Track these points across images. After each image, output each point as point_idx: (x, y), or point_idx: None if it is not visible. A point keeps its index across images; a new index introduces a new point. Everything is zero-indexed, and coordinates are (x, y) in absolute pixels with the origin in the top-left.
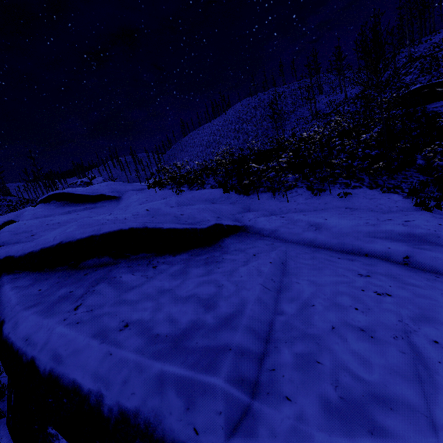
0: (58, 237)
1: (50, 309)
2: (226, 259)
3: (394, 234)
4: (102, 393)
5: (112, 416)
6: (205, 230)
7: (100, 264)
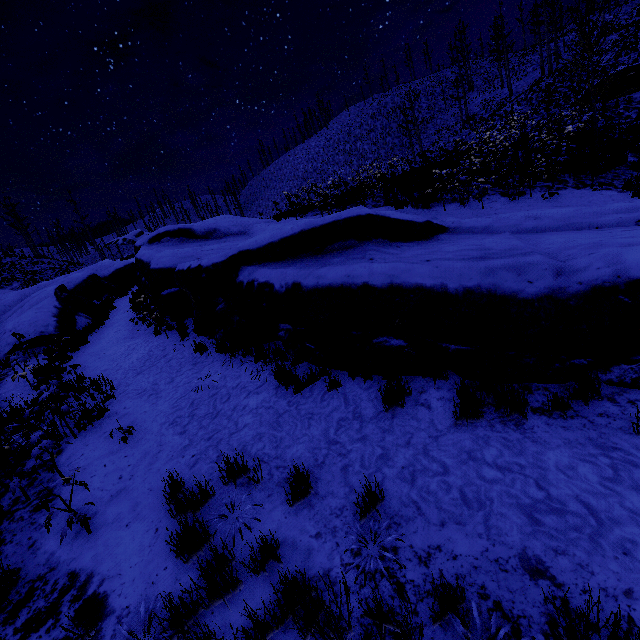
0: (296, 226)
1: (346, 263)
2: (460, 241)
3: (622, 209)
4: (445, 283)
5: (459, 293)
6: (422, 224)
7: (345, 248)
